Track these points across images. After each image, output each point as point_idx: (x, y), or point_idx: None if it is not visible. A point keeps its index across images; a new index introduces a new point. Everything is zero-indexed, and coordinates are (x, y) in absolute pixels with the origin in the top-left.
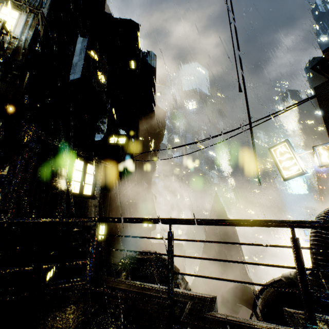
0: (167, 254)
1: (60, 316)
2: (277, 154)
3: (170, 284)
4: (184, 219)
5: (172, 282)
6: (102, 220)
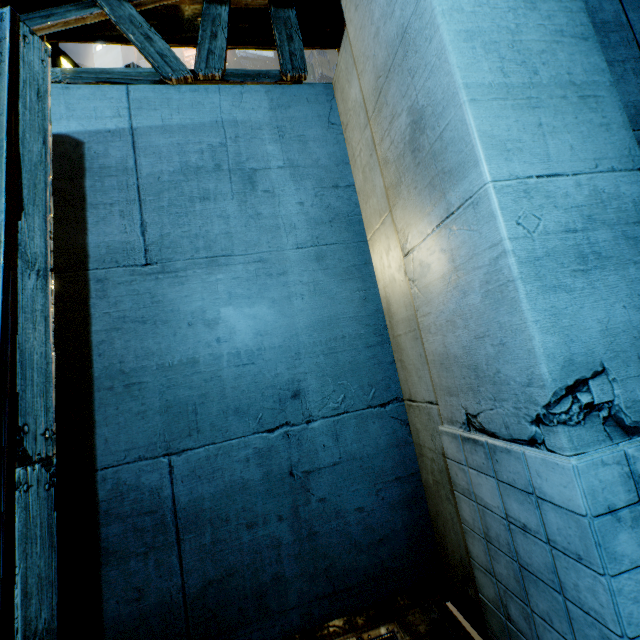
0: None
1: None
2: None
3: None
4: None
5: None
6: None
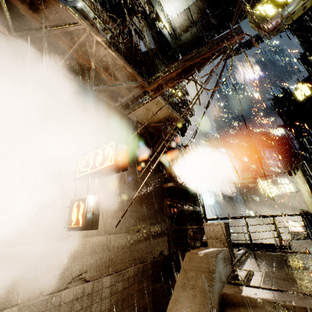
0: (307, 225)
1: (311, 242)
2: (265, 185)
3: (311, 234)
4: (307, 213)
5: (311, 233)
6: (278, 216)
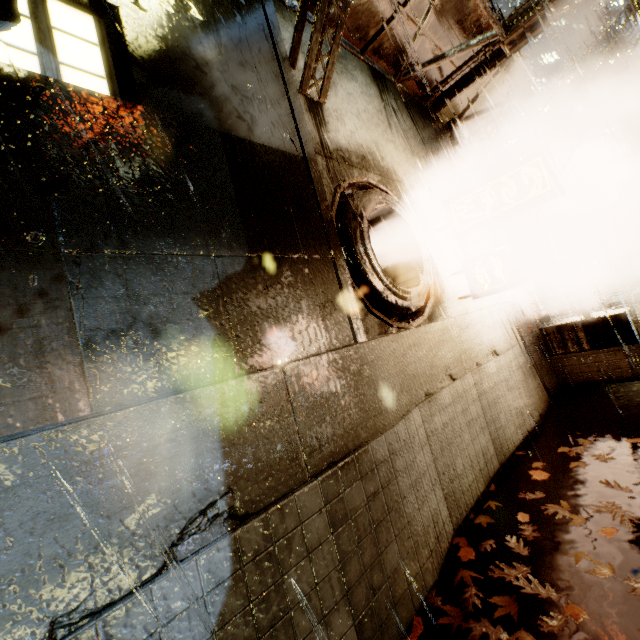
0: None
1: None
2: None
3: None
4: None
5: None
6: None
